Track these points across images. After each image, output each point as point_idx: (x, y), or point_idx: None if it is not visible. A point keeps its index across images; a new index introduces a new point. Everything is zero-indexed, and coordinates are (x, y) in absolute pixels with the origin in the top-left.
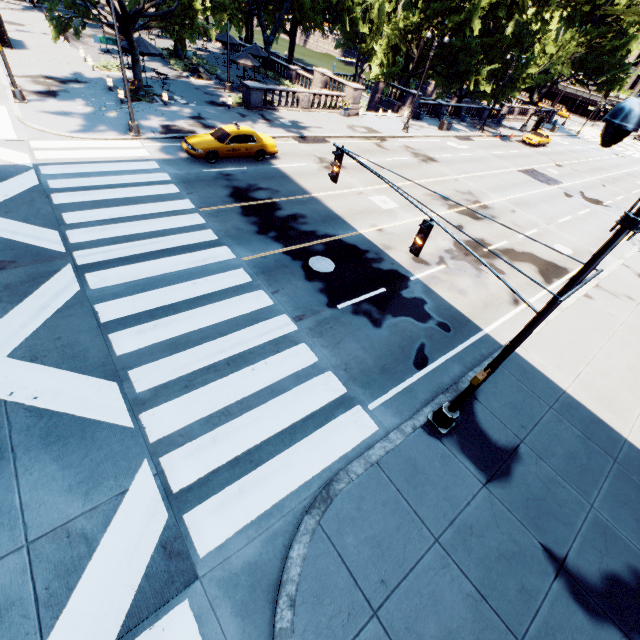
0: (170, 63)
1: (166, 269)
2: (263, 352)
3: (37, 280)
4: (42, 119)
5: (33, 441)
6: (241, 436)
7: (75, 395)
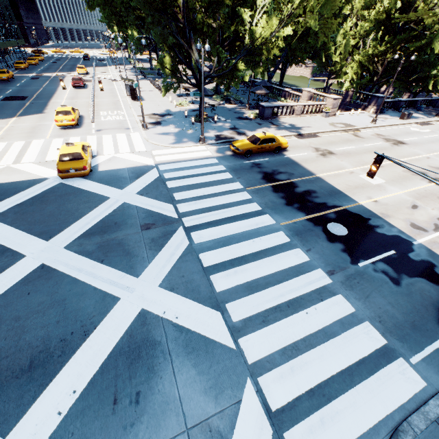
0: (213, 97)
1: (234, 230)
2: (311, 299)
3: (166, 236)
4: (156, 138)
5: (179, 349)
6: (311, 370)
7: (198, 318)
